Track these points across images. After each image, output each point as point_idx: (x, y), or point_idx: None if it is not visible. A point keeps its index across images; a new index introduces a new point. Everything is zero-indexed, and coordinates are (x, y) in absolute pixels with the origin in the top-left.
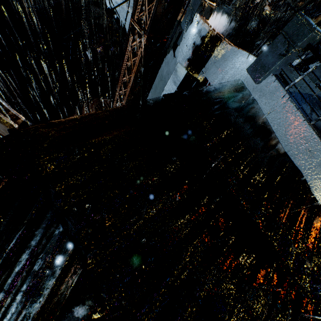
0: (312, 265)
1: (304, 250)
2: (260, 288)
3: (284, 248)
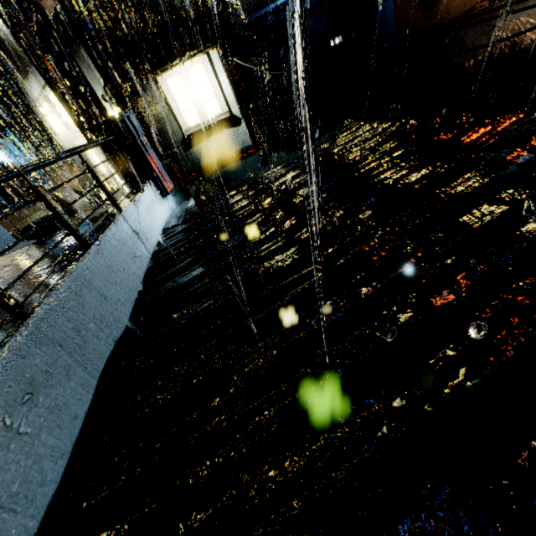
0: (267, 225)
1: (264, 237)
2: (396, 184)
3: (321, 221)
